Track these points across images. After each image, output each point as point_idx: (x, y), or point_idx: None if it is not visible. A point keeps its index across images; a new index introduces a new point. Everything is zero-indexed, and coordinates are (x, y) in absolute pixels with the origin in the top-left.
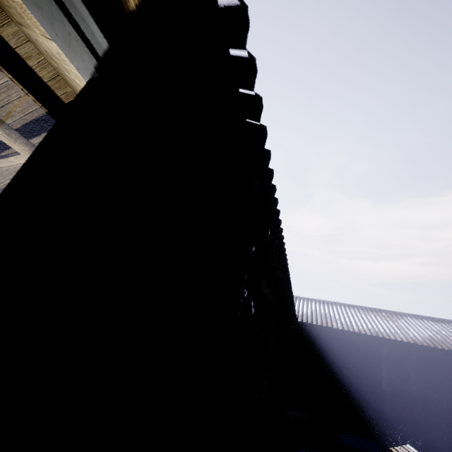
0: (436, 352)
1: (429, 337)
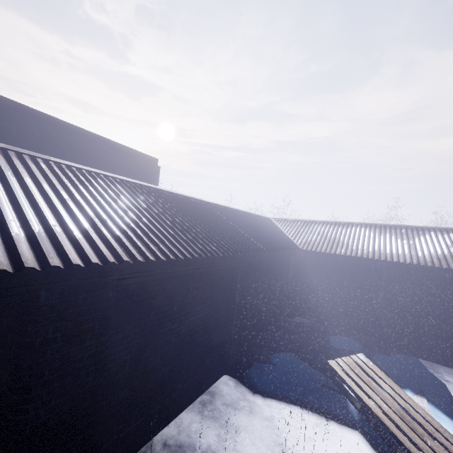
0: (439, 271)
1: (440, 255)
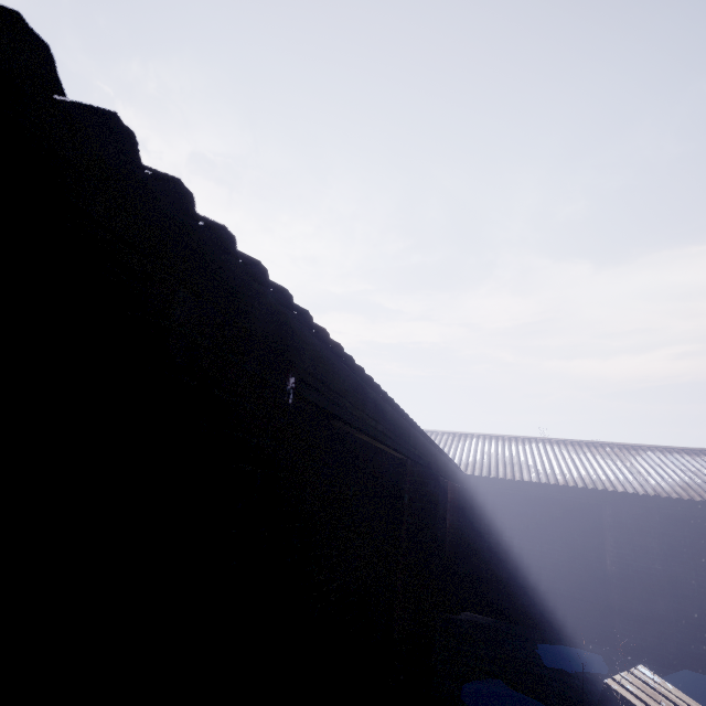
0: (692, 507)
1: (681, 482)
